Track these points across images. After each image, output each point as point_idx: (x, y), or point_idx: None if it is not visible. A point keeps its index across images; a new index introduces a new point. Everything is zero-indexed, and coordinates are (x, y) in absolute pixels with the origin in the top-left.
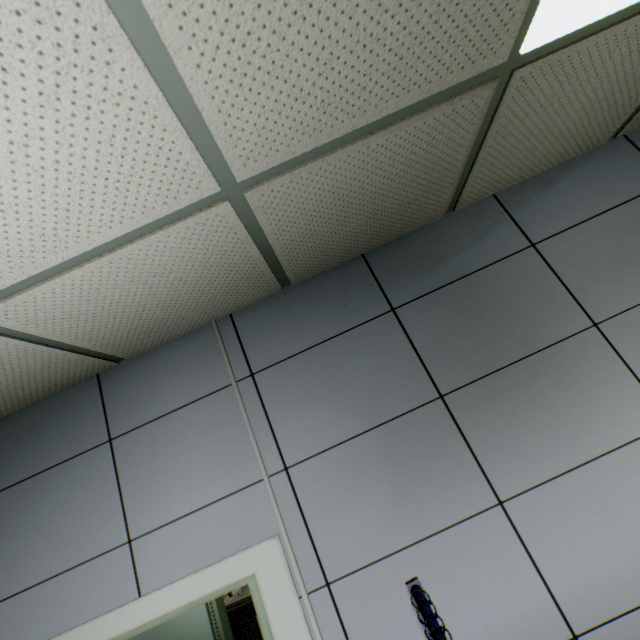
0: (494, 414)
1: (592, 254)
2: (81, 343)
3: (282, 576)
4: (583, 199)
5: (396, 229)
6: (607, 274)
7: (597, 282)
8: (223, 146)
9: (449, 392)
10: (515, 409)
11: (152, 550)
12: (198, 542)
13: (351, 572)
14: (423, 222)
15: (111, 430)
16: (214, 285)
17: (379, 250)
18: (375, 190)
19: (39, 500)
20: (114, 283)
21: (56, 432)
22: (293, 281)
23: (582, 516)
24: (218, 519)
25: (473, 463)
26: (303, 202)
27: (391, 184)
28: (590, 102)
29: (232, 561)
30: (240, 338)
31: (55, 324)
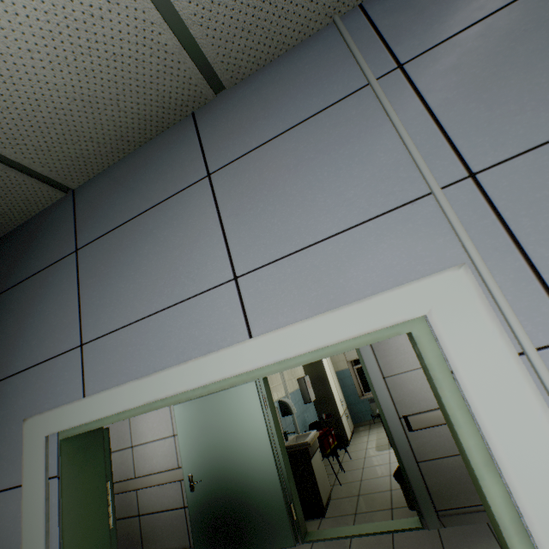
0: None
1: None
2: (179, 0)
3: (479, 321)
4: None
5: None
6: None
7: None
8: None
9: None
10: None
11: (263, 288)
12: (327, 278)
13: None
14: None
15: (209, 165)
16: None
17: None
18: None
19: (137, 241)
20: None
21: (152, 176)
22: None
23: None
24: (356, 249)
25: None
26: None
27: None
28: None
29: (384, 299)
30: (376, 28)
31: None
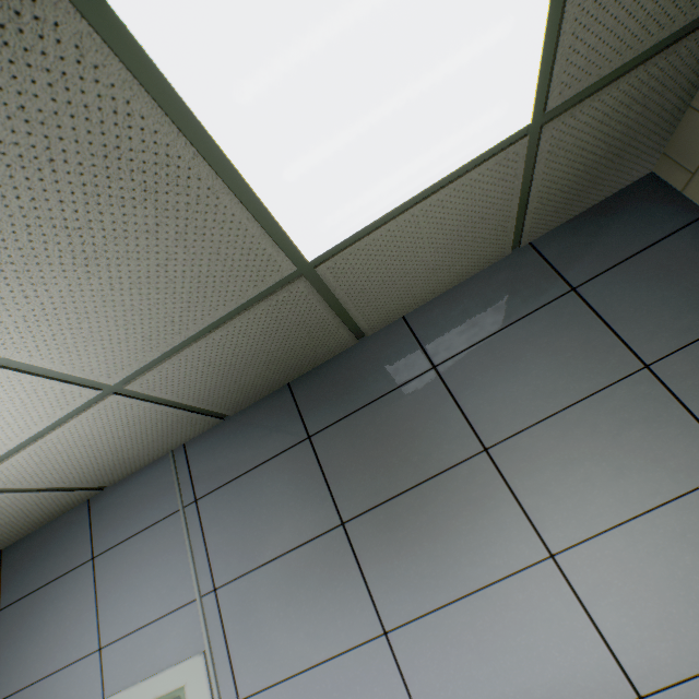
0: (387, 542)
1: (489, 374)
2: (58, 485)
3: (204, 690)
4: (485, 315)
5: (309, 362)
6: (502, 395)
7: (491, 404)
8: (83, 375)
9: (350, 519)
10: (406, 537)
11: (115, 658)
12: (147, 653)
13: (258, 691)
14: (337, 351)
15: (94, 549)
16: (149, 433)
17: (302, 378)
18: (252, 352)
19: (44, 608)
20: (58, 451)
21: (58, 550)
22: (230, 413)
23: (458, 651)
24: (162, 633)
25: (365, 591)
26: (185, 377)
27: (265, 345)
28: (440, 247)
29: (169, 673)
30: (190, 466)
31: (28, 480)
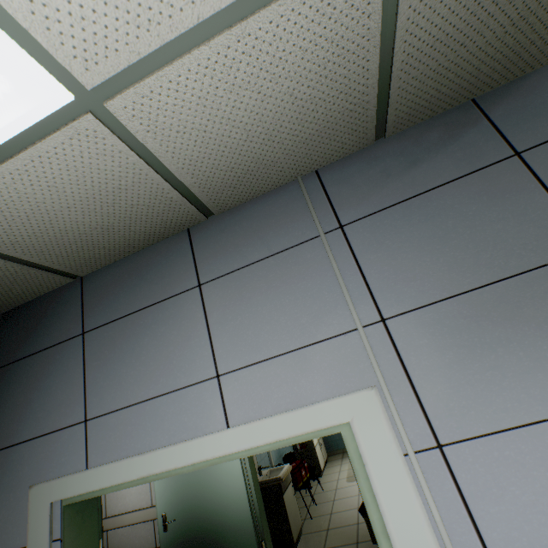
0: None
1: None
2: (184, 177)
3: (382, 429)
4: None
5: (526, 59)
6: None
7: None
8: None
9: None
10: None
11: (239, 387)
12: (285, 384)
13: (470, 437)
14: None
15: (200, 277)
16: (317, 115)
17: (495, 93)
18: None
19: (138, 333)
20: (232, 82)
21: (152, 277)
22: (388, 131)
23: None
24: (306, 364)
25: None
26: None
27: None
28: None
29: (323, 406)
30: (327, 192)
31: (169, 139)
